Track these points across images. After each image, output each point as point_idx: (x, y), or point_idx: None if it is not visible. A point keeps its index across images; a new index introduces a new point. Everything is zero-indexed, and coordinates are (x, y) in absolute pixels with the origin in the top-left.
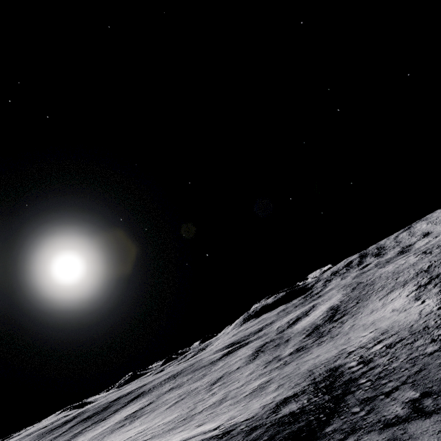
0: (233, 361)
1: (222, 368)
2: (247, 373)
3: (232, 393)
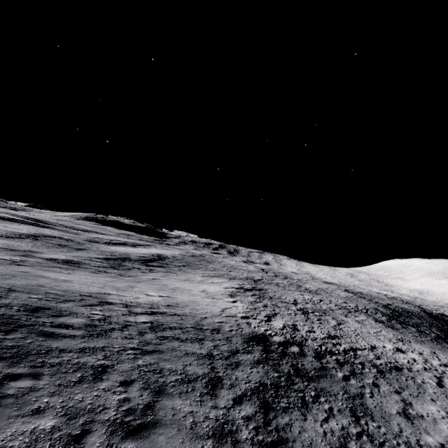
0: None
1: None
2: None
3: None
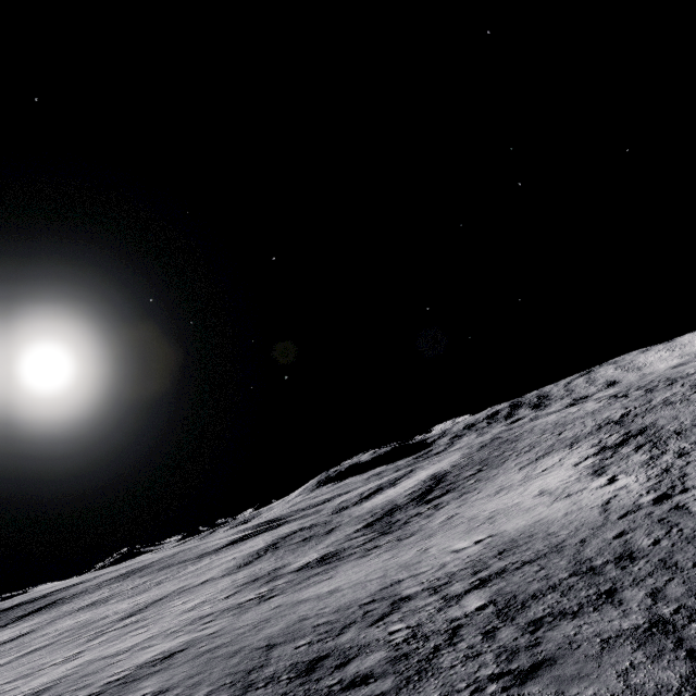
0: (221, 560)
1: (190, 575)
2: (190, 605)
3: (75, 677)
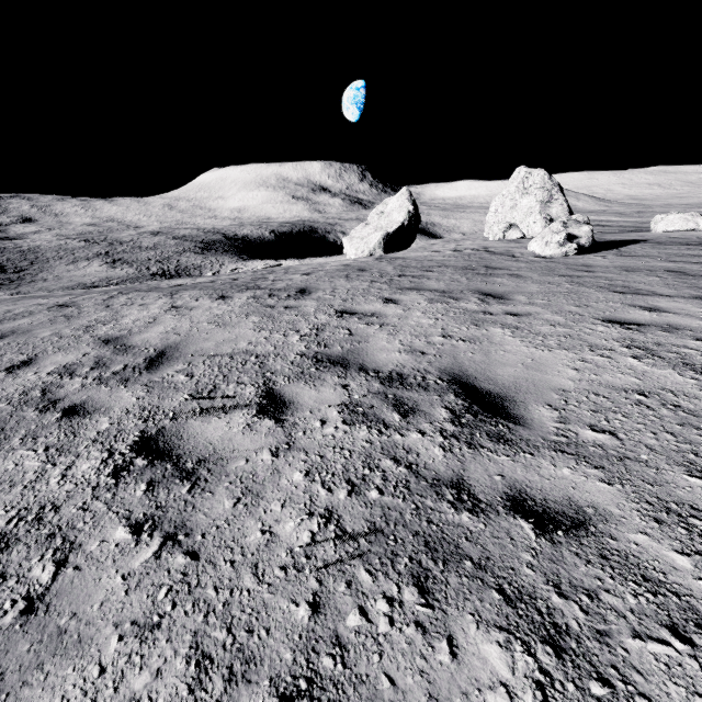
0: None
1: None
2: None
3: None
